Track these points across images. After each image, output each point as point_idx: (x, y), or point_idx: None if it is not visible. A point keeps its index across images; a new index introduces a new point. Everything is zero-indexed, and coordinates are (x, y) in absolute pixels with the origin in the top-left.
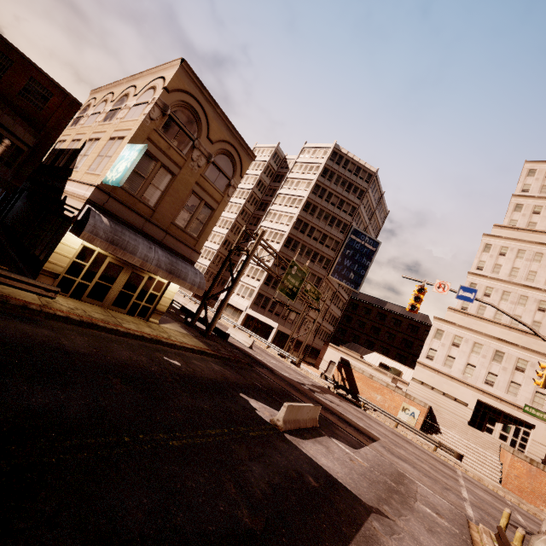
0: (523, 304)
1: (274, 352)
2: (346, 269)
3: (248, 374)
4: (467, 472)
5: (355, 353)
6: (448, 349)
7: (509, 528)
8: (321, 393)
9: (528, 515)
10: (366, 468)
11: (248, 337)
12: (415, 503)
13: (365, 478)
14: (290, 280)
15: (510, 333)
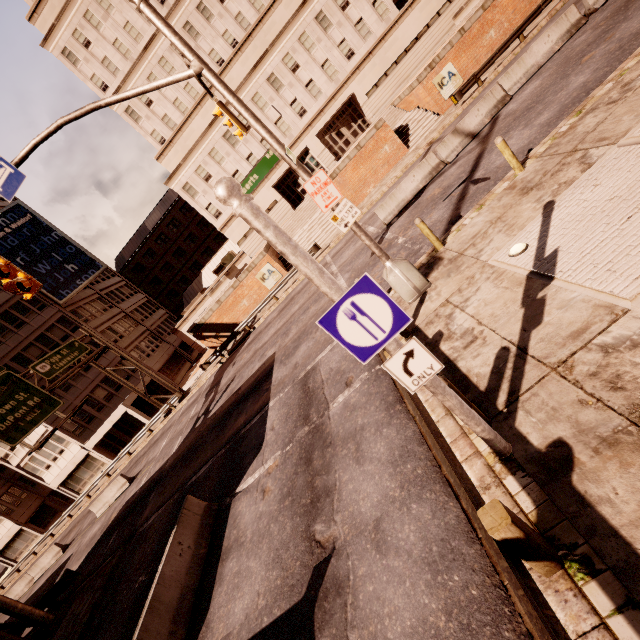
0: (173, 69)
1: (161, 422)
2: (56, 272)
3: (126, 583)
4: (330, 247)
5: (196, 299)
6: (211, 189)
7: (376, 260)
8: (216, 395)
9: (371, 214)
10: (280, 469)
11: (113, 483)
12: (330, 419)
13: (285, 503)
14: (3, 414)
15: (206, 108)
